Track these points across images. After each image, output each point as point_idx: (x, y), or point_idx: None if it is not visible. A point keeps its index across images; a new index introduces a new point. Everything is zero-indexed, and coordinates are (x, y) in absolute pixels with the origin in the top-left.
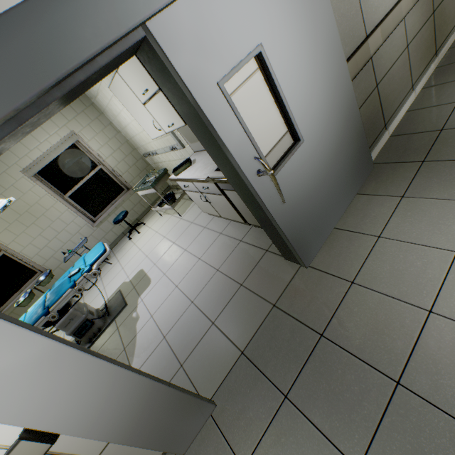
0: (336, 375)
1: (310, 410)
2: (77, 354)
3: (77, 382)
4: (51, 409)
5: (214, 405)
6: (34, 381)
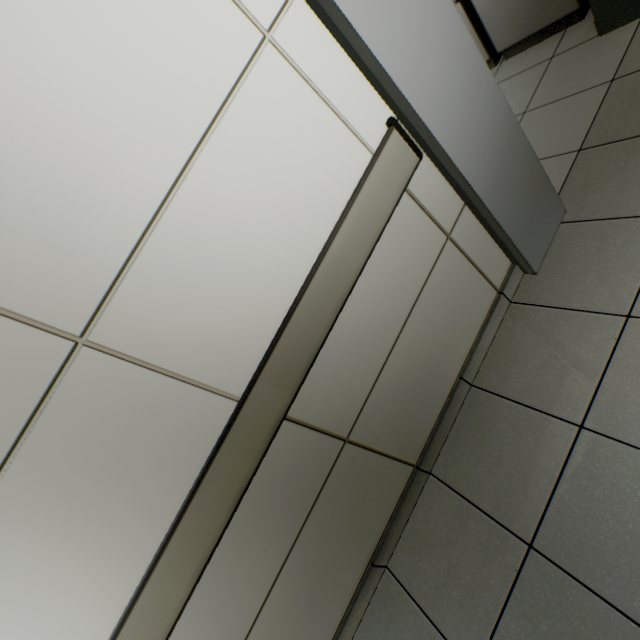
0: None
1: None
2: None
3: (443, 51)
4: (423, 82)
5: (563, 209)
6: (407, 13)
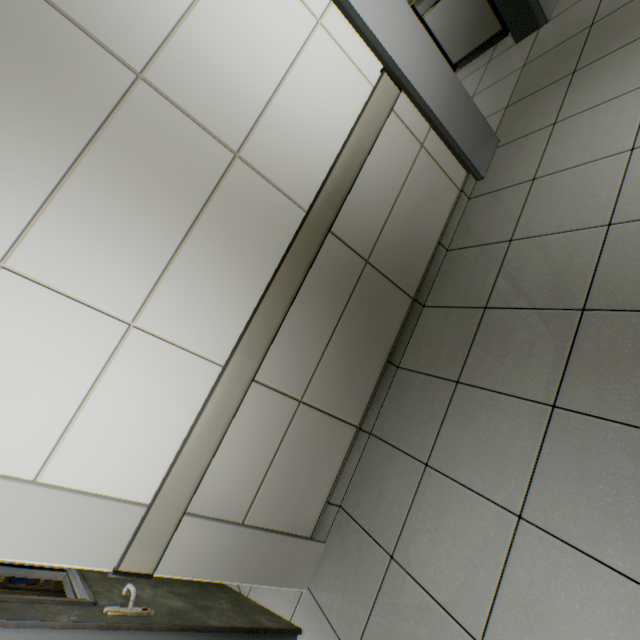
0: (621, 21)
1: (604, 53)
2: (405, 5)
3: (409, 34)
4: (398, 49)
5: (497, 139)
6: (387, 13)
